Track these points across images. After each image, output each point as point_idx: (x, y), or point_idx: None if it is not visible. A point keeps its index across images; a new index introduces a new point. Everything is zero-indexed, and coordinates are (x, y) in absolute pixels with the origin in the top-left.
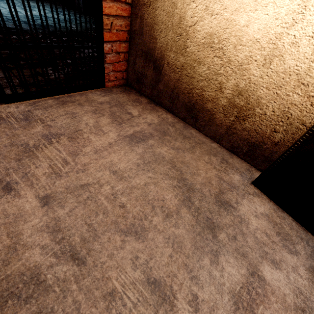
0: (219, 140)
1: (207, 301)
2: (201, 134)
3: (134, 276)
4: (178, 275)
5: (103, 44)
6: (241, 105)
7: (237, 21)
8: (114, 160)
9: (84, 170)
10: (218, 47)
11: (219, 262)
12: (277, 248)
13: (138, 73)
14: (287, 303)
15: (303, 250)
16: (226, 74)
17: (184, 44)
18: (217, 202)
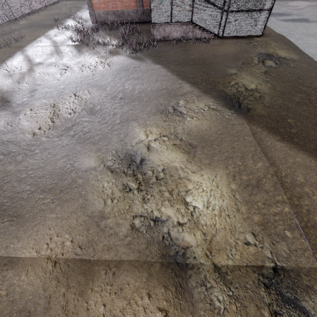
0: None
1: None
2: None
3: None
4: None
5: None
6: None
7: None
8: None
9: None
10: None
11: None
12: None
13: None
14: None
15: None
16: None
17: None
18: None
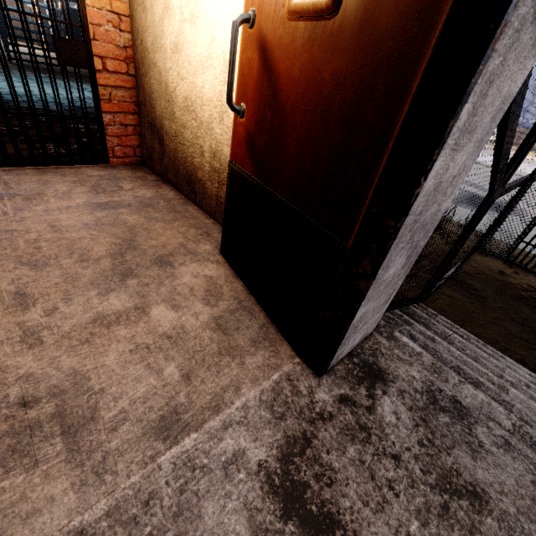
0: (215, 215)
1: (65, 313)
2: (200, 211)
3: (5, 288)
4: (52, 295)
5: (101, 115)
6: (218, 168)
7: (197, 84)
8: (62, 218)
9: (20, 221)
10: (192, 109)
11: (108, 295)
12: (194, 299)
13: (149, 148)
14: (156, 330)
15: (226, 306)
16: (202, 136)
17: (172, 110)
18: (155, 260)
